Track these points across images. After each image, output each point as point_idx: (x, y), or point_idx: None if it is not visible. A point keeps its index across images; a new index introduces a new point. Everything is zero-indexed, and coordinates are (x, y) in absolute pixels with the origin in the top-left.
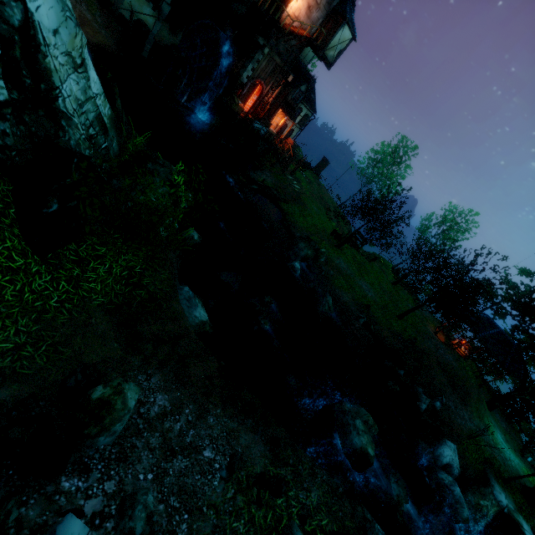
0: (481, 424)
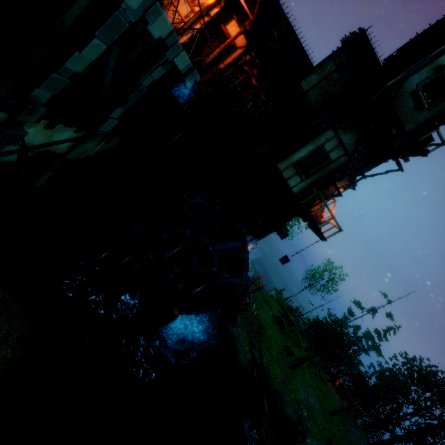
0: None
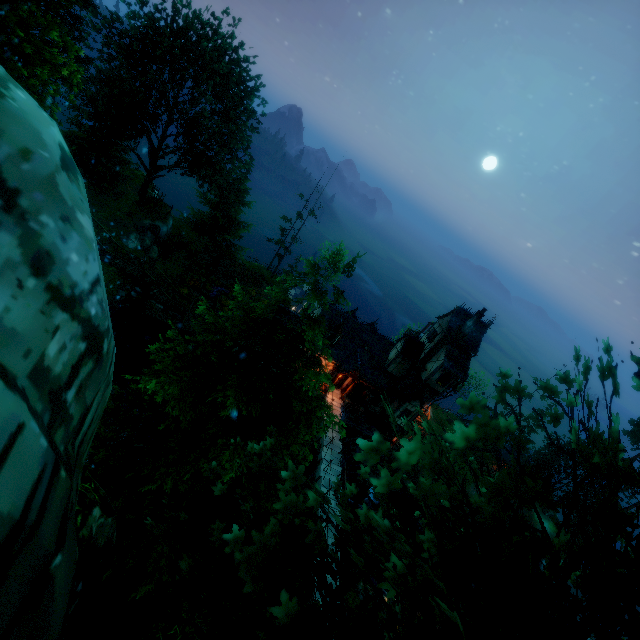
0: (537, 525)
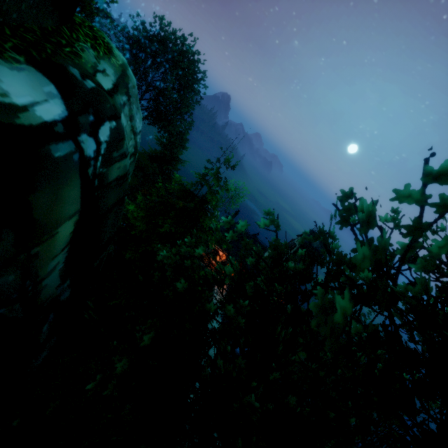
0: None
